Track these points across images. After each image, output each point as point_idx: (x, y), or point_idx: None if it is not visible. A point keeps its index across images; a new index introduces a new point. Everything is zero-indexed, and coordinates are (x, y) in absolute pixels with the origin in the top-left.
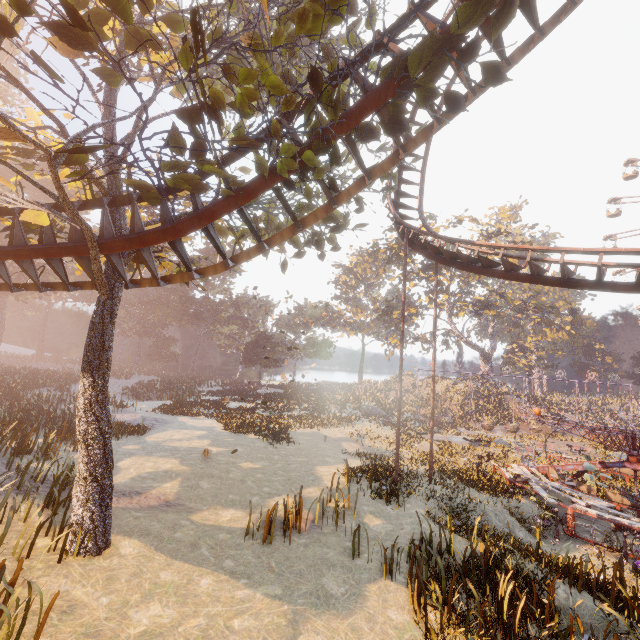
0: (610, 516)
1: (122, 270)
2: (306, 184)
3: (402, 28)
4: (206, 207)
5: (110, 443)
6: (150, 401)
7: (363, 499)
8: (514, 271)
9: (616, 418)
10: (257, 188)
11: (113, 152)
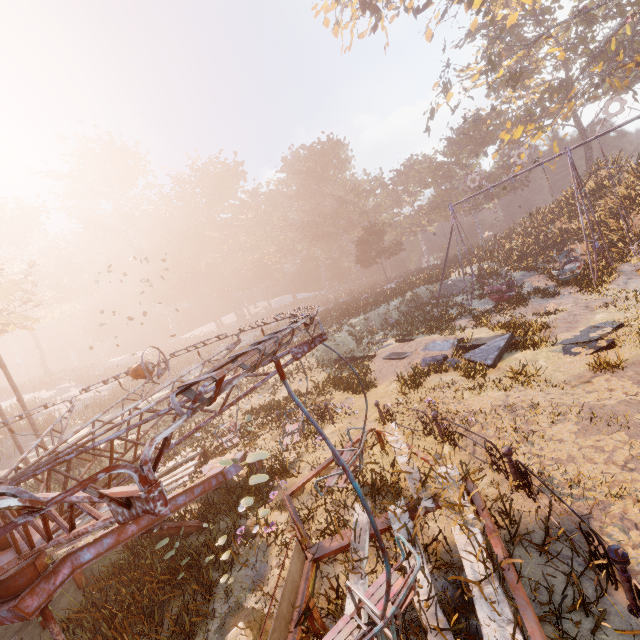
0: None
1: None
2: None
3: None
4: None
5: None
6: None
7: None
8: None
9: None
10: None
11: None
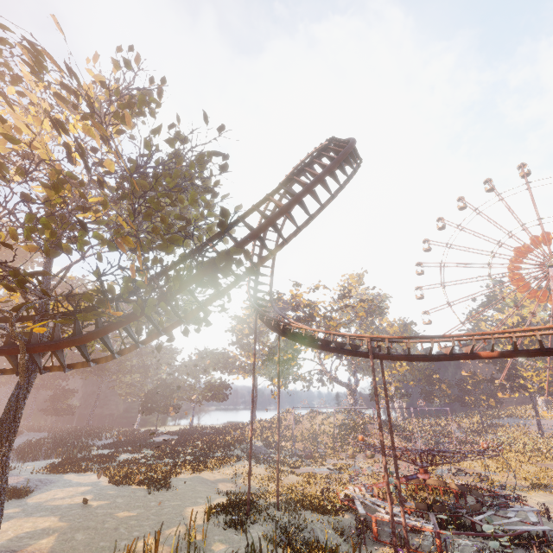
0: (397, 518)
1: (39, 362)
2: (161, 319)
3: (221, 235)
4: (103, 327)
5: (4, 498)
6: (37, 461)
7: (217, 530)
8: (316, 342)
9: (452, 437)
10: (135, 317)
11: (47, 283)
